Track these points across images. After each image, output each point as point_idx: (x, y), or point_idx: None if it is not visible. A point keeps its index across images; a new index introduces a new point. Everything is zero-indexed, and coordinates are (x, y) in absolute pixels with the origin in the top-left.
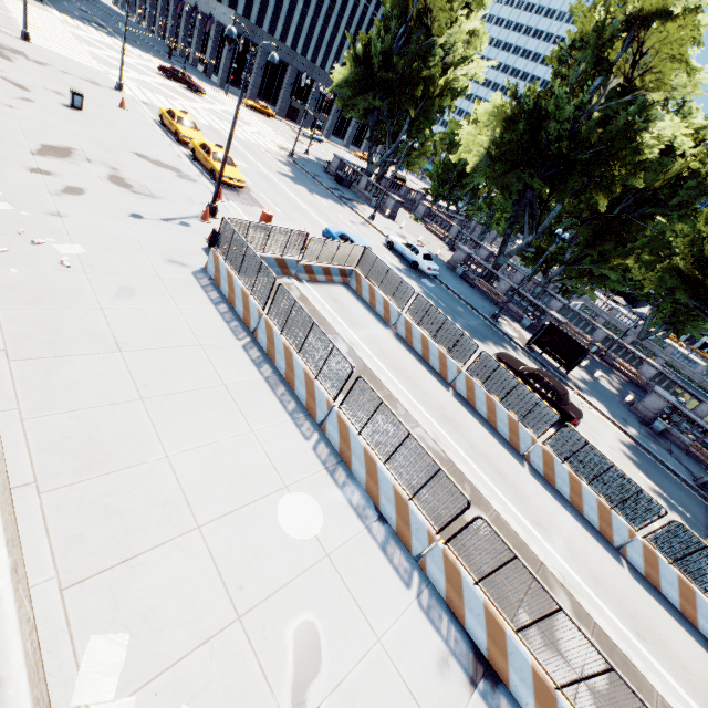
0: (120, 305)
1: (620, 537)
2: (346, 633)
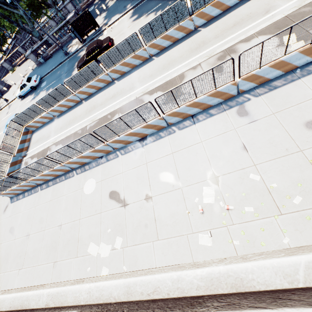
0: (15, 233)
1: (146, 54)
2: (117, 182)
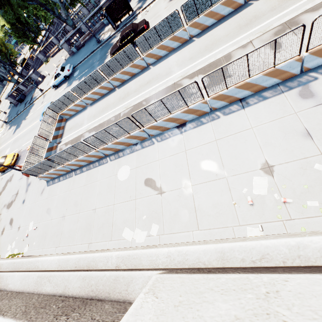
0: (52, 214)
1: (185, 35)
2: (153, 169)
